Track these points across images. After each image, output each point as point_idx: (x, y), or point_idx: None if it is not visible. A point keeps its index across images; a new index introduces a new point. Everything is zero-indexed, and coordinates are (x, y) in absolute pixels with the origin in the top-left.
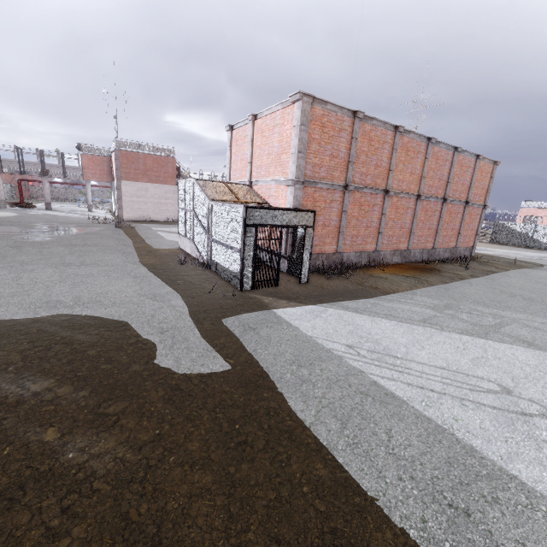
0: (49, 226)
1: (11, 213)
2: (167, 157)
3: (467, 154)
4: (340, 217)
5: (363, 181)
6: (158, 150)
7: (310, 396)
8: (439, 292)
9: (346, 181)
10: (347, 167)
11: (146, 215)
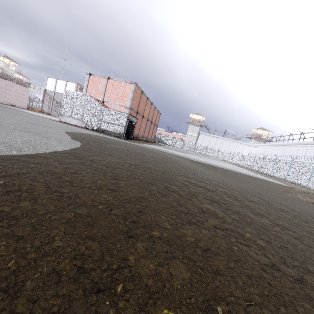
0: None
1: None
2: None
3: (157, 109)
4: None
5: (140, 112)
6: None
7: (167, 152)
8: (160, 146)
9: (137, 111)
10: (138, 106)
11: None
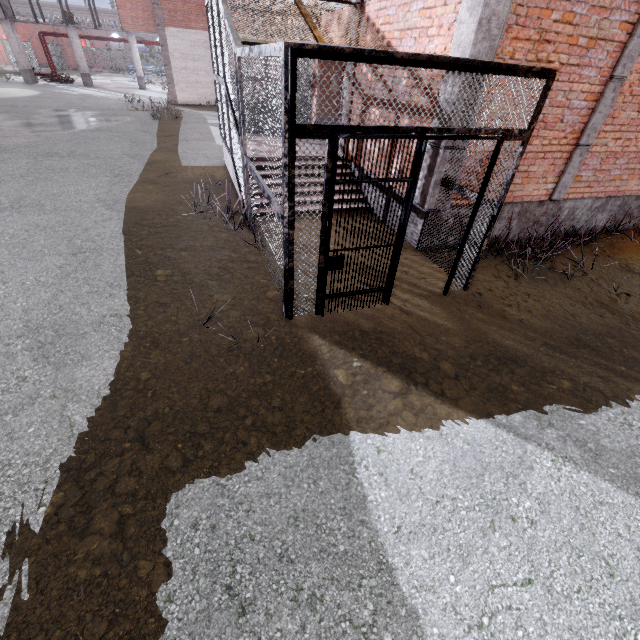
0: (55, 115)
1: (33, 91)
2: None
3: None
4: (596, 99)
5: None
6: None
7: None
8: None
9: None
10: None
11: (210, 95)
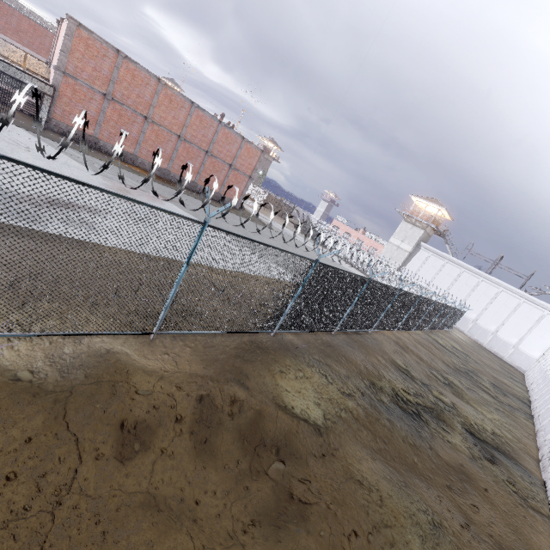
0: None
1: None
2: (48, 31)
3: (234, 132)
4: (100, 114)
5: (125, 100)
6: (39, 19)
7: None
8: (124, 171)
9: (107, 92)
10: (109, 84)
11: None
